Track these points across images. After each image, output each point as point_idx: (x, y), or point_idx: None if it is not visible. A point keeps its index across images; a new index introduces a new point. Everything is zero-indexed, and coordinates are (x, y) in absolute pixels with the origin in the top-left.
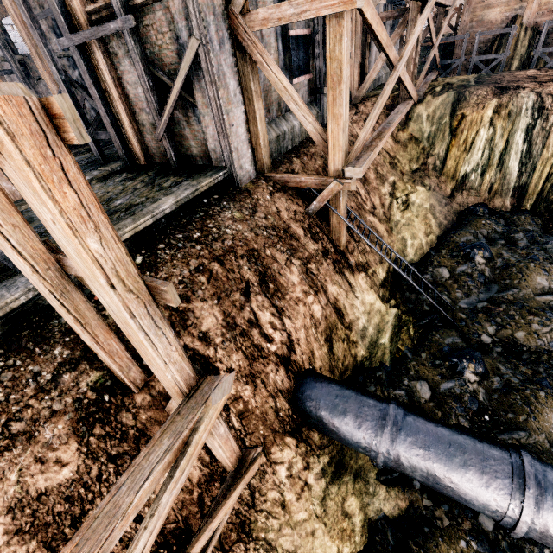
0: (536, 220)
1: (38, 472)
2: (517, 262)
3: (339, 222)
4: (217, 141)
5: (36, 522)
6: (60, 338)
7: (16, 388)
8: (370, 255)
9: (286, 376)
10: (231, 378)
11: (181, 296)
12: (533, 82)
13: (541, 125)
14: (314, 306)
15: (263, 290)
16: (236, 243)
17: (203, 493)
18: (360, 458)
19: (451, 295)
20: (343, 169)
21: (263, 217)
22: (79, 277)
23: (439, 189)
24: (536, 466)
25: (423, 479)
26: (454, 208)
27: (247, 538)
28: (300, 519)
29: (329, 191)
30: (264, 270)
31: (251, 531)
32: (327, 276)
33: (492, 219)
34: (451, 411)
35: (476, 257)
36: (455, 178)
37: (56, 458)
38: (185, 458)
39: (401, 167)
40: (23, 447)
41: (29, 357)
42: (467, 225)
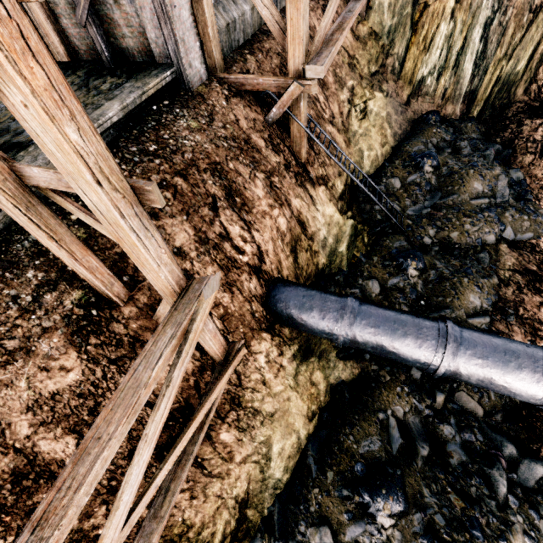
0: (480, 128)
1: (46, 378)
2: (459, 169)
3: (299, 132)
4: (157, 28)
5: (57, 415)
6: (29, 261)
7: None
8: (329, 168)
9: (258, 284)
10: (217, 277)
11: (149, 214)
12: None
13: (499, 20)
14: (279, 219)
15: (231, 205)
16: (196, 156)
17: (198, 380)
18: (323, 344)
19: (401, 204)
20: (304, 68)
21: (222, 126)
22: (41, 189)
23: (396, 96)
24: (455, 329)
25: (373, 349)
26: (409, 117)
27: (238, 408)
28: (278, 391)
29: (289, 95)
30: (229, 185)
31: (241, 403)
32: (290, 190)
33: (443, 127)
34: (395, 301)
35: (425, 166)
36: (412, 83)
37: (60, 366)
38: (188, 342)
39: (360, 69)
40: (24, 360)
41: (1, 282)
42: (420, 135)
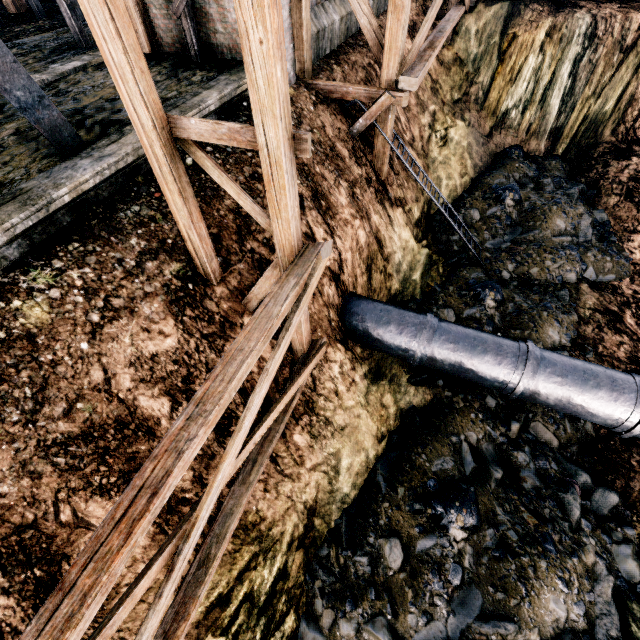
0: (564, 166)
1: (147, 338)
2: (542, 205)
3: (384, 146)
4: None
5: (154, 376)
6: (132, 230)
7: (105, 270)
8: (407, 191)
9: (336, 292)
10: (330, 244)
11: None
12: (591, 1)
13: (589, 57)
14: (359, 231)
15: (317, 207)
16: None
17: (277, 374)
18: (394, 369)
19: (479, 236)
20: (397, 79)
21: (310, 130)
22: (185, 144)
23: (478, 126)
24: (536, 348)
25: (451, 367)
26: (491, 150)
27: (311, 413)
28: (349, 405)
29: (379, 106)
30: (316, 187)
31: (314, 409)
32: (371, 205)
33: (526, 162)
34: None
35: (507, 199)
36: (496, 114)
37: (159, 330)
38: (306, 294)
39: (442, 95)
40: (128, 318)
41: (107, 245)
42: (502, 168)
